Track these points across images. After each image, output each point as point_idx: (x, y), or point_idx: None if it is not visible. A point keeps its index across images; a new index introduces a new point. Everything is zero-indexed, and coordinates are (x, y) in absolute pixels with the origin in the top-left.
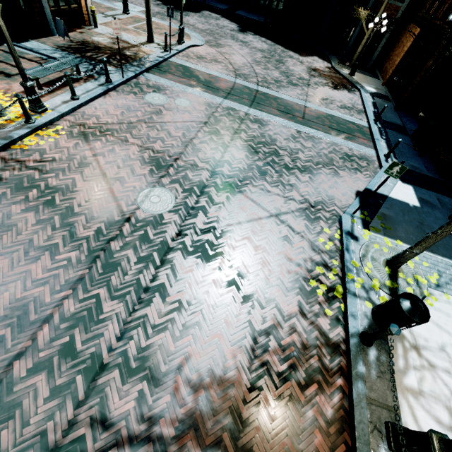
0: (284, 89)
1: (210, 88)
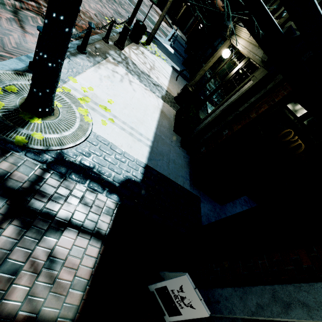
0: None
1: None
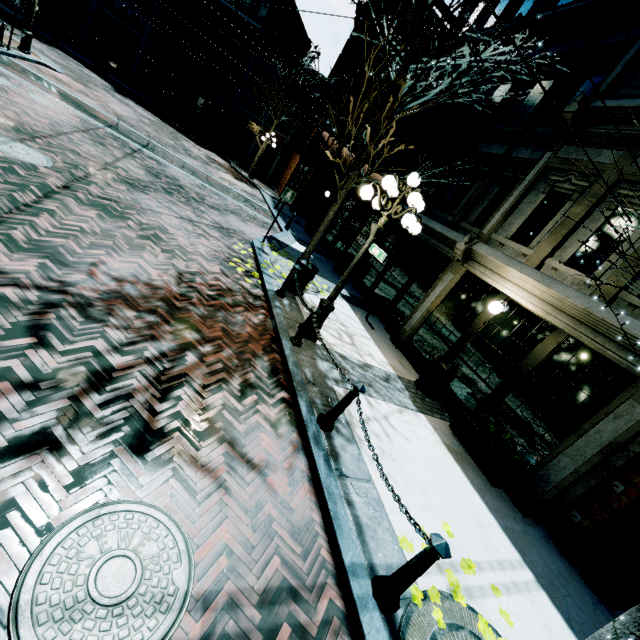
0: (183, 155)
1: (83, 110)
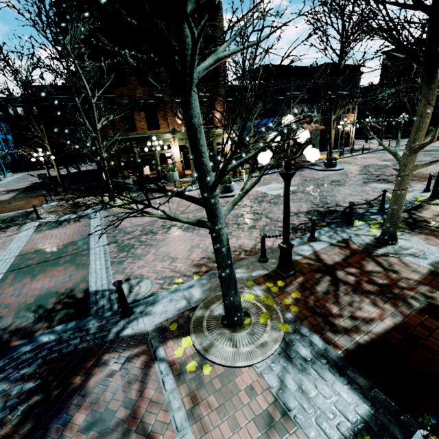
0: None
1: None
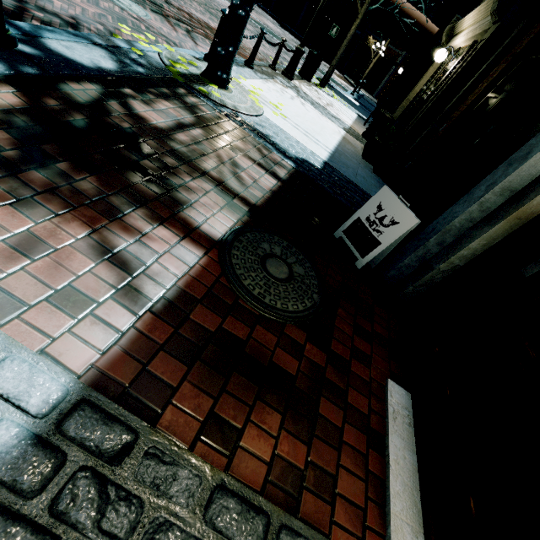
0: None
1: None
